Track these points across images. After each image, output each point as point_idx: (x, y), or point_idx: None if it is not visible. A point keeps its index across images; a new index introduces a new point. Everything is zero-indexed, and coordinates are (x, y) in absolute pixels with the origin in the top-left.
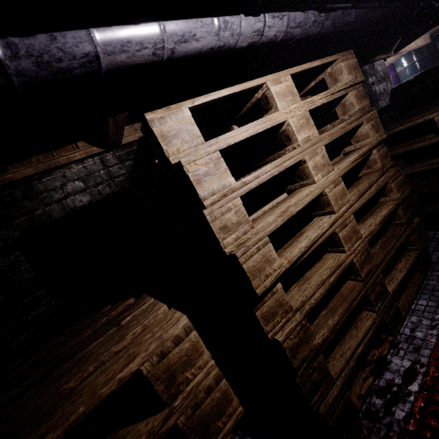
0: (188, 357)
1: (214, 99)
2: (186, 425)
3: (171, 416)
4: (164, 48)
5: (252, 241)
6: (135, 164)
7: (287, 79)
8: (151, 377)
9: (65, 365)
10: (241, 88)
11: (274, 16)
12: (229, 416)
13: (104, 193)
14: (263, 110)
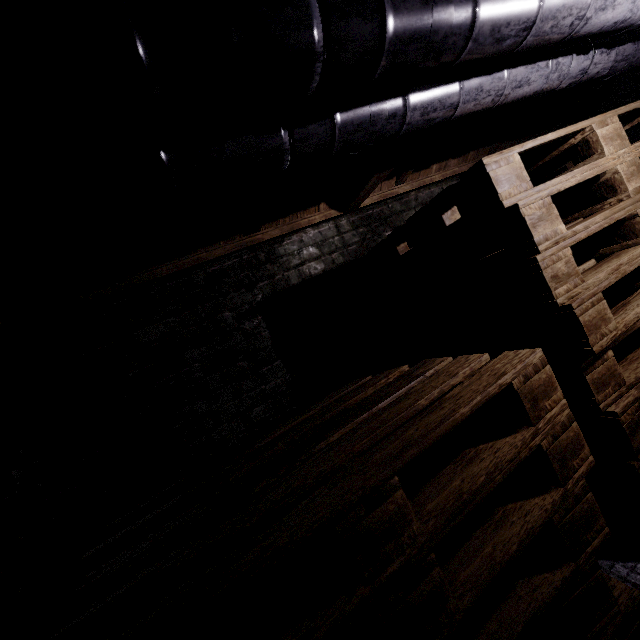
0: (546, 387)
1: (540, 144)
2: (549, 450)
3: (537, 435)
4: (502, 94)
5: (586, 294)
6: (410, 221)
7: (614, 121)
8: (520, 393)
9: (386, 401)
10: (566, 132)
11: (602, 52)
12: (582, 460)
13: (337, 262)
14: (578, 158)
